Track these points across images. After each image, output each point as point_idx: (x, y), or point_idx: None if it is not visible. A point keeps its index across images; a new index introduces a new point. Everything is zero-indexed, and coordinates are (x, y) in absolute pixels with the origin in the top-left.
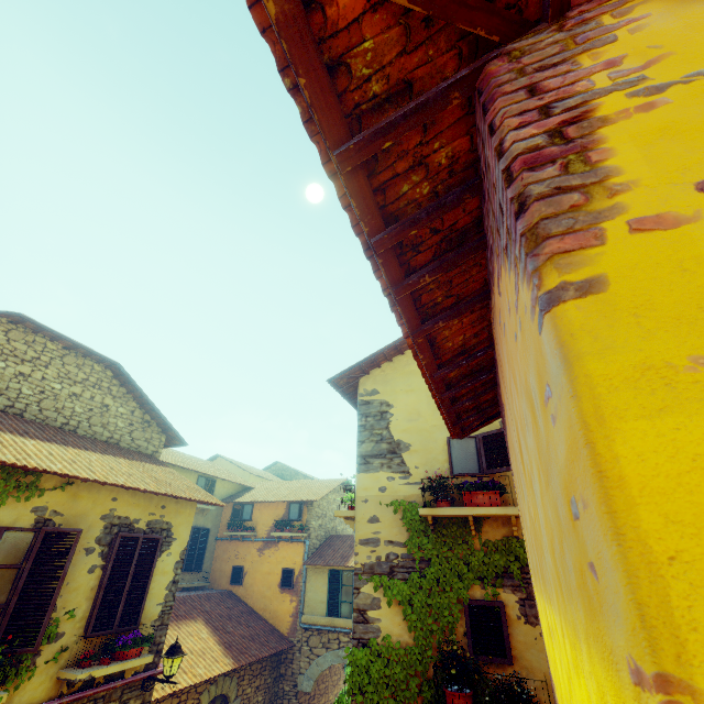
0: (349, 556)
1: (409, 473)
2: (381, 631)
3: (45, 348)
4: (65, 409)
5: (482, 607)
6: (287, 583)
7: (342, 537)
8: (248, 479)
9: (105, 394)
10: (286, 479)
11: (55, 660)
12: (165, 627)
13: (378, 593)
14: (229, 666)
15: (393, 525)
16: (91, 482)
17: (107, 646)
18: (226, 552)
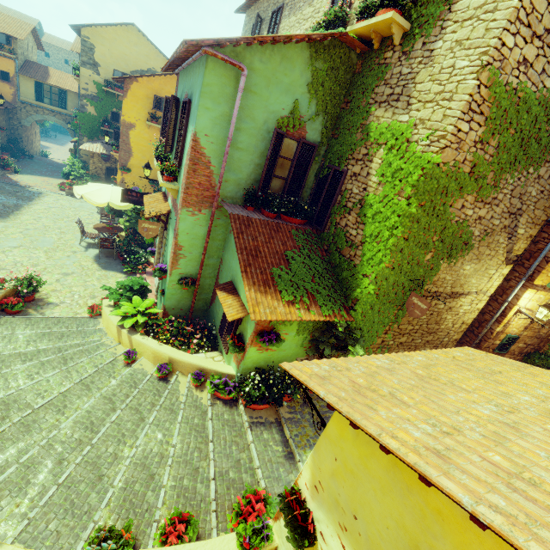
0: (46, 78)
1: (100, 75)
2: (88, 111)
3: None
4: None
5: (115, 113)
6: (6, 79)
7: (36, 64)
8: None
9: None
10: None
11: None
12: None
13: (88, 103)
14: None
15: (93, 88)
16: None
17: None
18: None
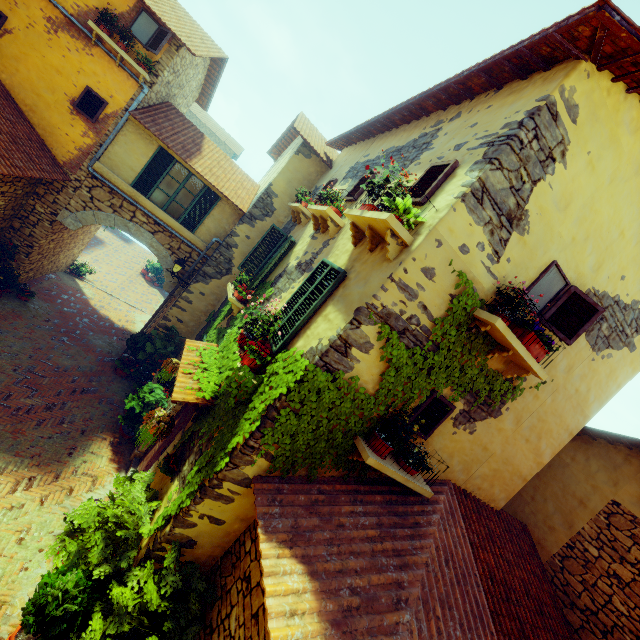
0: (192, 152)
1: (499, 260)
2: (352, 370)
3: None
4: None
5: (441, 403)
6: (87, 110)
7: (184, 119)
8: None
9: None
10: None
11: None
12: None
13: (376, 341)
14: None
15: (441, 294)
16: None
17: None
18: None
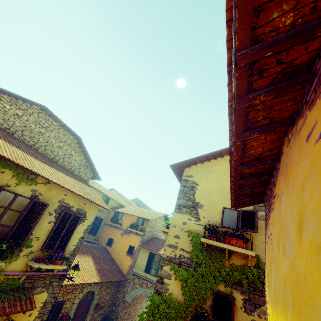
0: (160, 248)
1: (199, 219)
2: (168, 290)
3: (52, 123)
4: (55, 152)
5: (222, 296)
6: (130, 252)
7: (159, 239)
8: (123, 202)
9: (72, 149)
10: (140, 206)
11: (27, 256)
12: (74, 255)
13: (171, 272)
14: (98, 280)
15: (186, 241)
16: (57, 185)
17: (49, 256)
18: (107, 231)
